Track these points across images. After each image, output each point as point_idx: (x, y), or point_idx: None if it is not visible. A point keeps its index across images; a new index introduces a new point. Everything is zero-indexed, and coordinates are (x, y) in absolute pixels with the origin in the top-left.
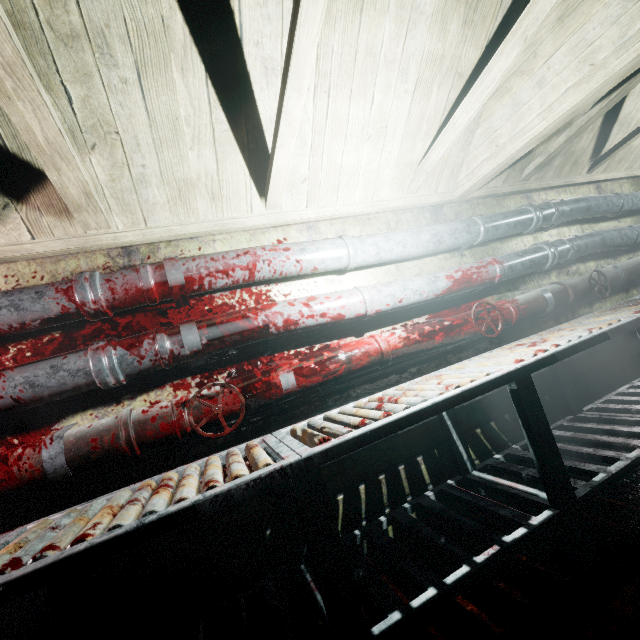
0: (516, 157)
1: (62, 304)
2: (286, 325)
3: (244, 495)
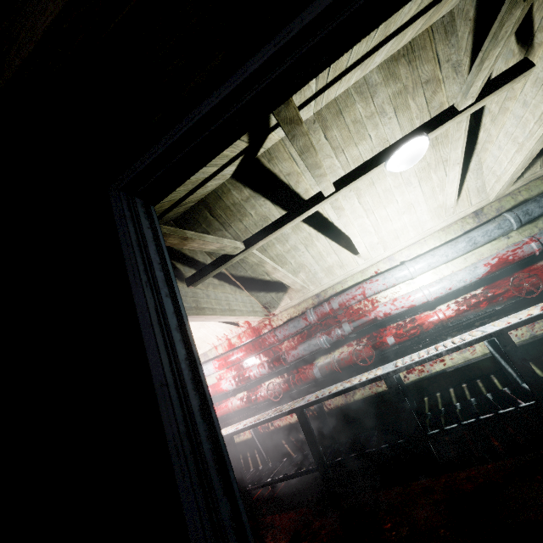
0: (515, 177)
1: (305, 323)
2: (385, 315)
3: (368, 383)
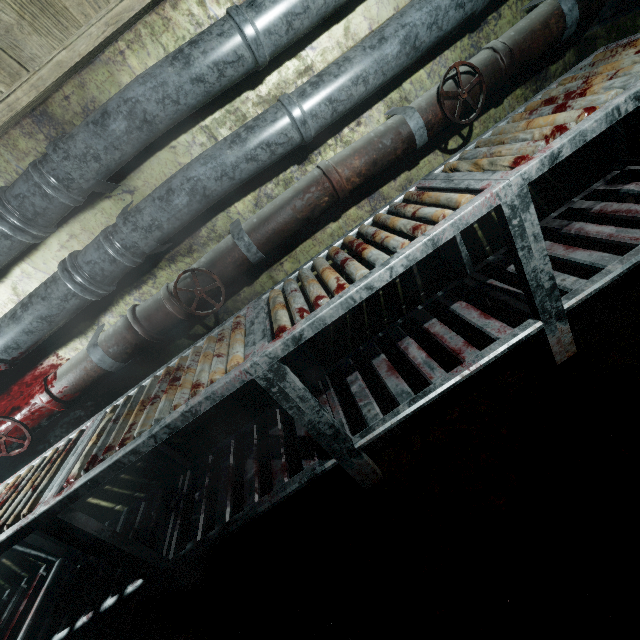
0: None
1: None
2: None
3: None
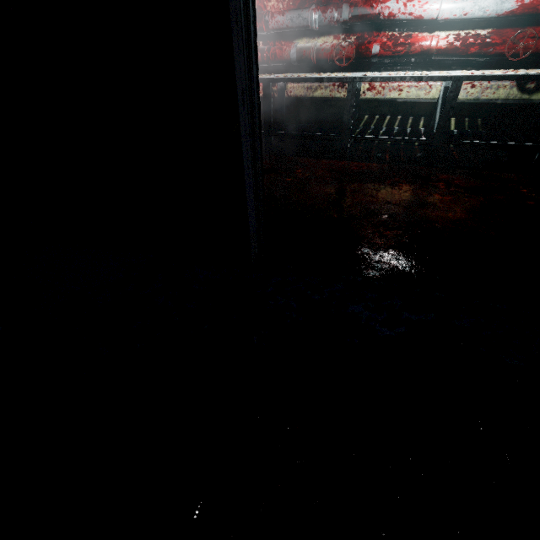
0: None
1: None
2: (389, 16)
3: (335, 81)
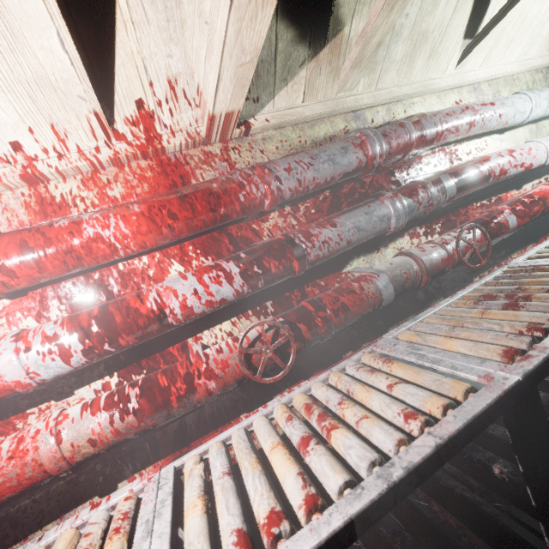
0: None
1: (359, 158)
2: (499, 174)
3: None
